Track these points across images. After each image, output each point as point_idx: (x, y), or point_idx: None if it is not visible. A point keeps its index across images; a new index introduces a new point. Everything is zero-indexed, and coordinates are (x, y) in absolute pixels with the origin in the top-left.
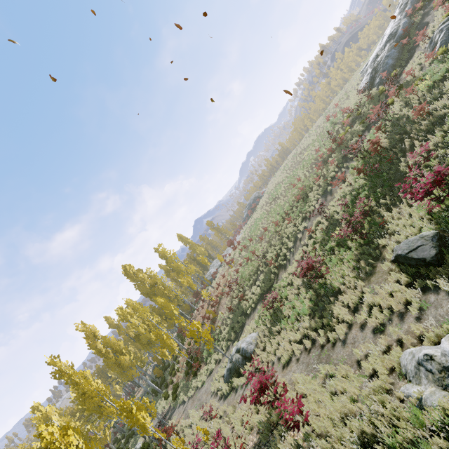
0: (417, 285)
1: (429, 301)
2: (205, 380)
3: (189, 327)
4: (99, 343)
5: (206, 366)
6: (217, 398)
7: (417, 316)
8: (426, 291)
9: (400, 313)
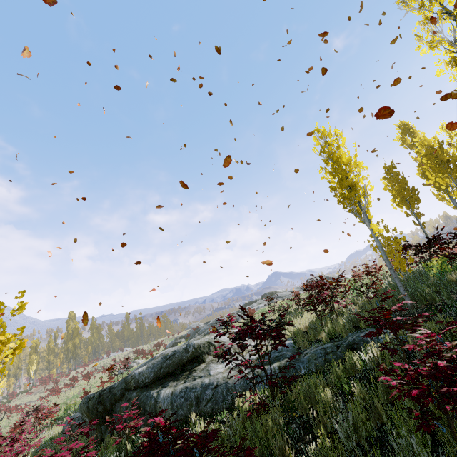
0: None
1: None
2: None
3: None
4: None
5: None
6: None
7: None
8: None
9: None
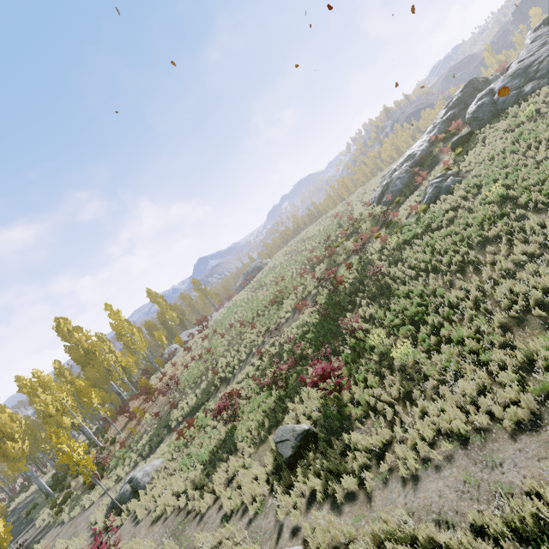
0: (271, 480)
1: (267, 504)
2: (95, 500)
3: (68, 450)
4: None
5: (106, 481)
6: (90, 533)
7: (251, 518)
8: (273, 491)
9: (246, 507)
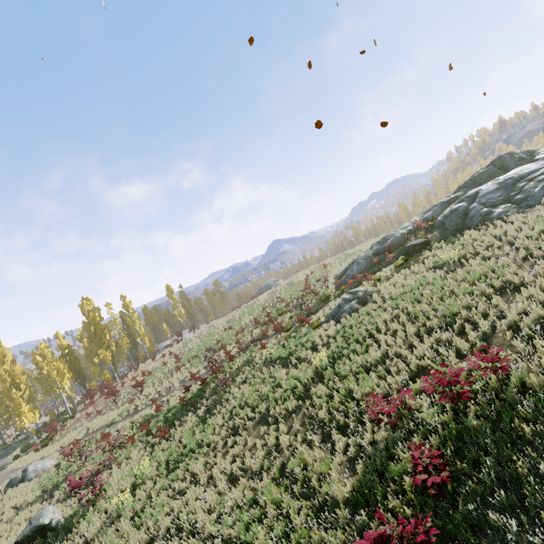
0: None
1: None
2: (25, 465)
3: None
4: (3, 369)
5: (41, 452)
6: None
7: None
8: None
9: None
